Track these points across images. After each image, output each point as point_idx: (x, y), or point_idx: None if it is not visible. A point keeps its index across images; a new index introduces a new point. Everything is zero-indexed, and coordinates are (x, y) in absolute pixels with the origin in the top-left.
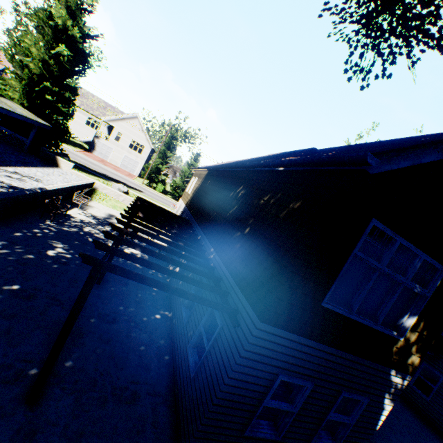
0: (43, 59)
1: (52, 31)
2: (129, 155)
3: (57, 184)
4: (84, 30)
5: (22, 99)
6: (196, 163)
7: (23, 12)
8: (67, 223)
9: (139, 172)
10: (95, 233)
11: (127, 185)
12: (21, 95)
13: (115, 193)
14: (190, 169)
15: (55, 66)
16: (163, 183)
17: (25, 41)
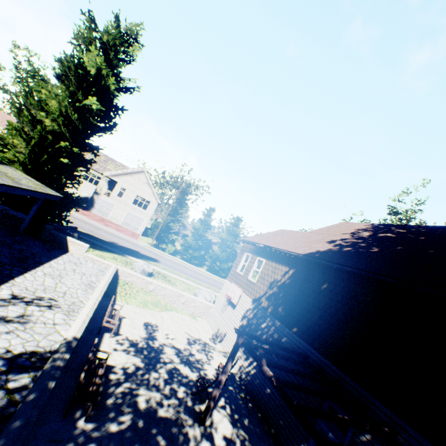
0: (63, 113)
1: (79, 81)
2: (132, 211)
3: (79, 298)
4: (120, 81)
5: (25, 162)
6: (211, 219)
7: (24, 69)
8: (110, 401)
9: (143, 229)
10: (156, 406)
11: (140, 254)
12: (25, 158)
13: (142, 280)
14: (203, 226)
15: (77, 122)
16: (172, 243)
17: (41, 92)
